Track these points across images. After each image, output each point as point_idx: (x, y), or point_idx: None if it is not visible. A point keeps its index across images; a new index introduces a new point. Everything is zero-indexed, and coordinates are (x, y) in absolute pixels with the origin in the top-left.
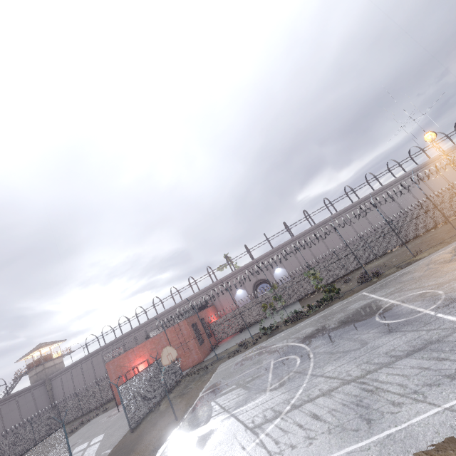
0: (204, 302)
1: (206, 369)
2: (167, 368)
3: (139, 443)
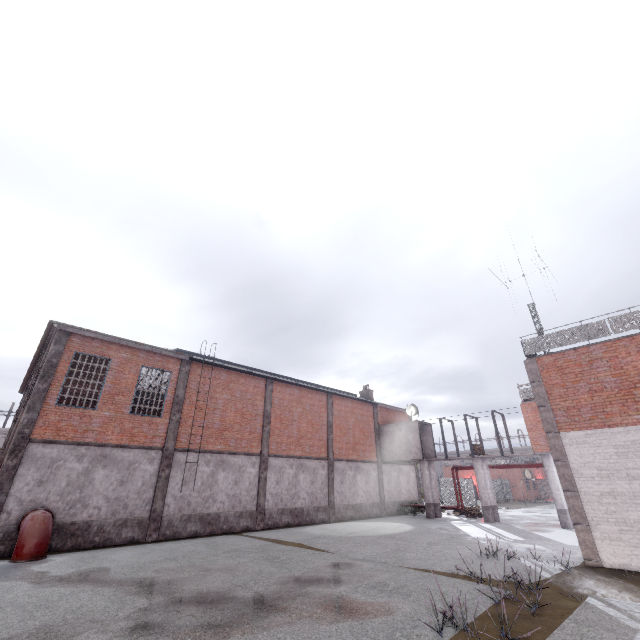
0: (531, 459)
1: (536, 503)
2: (505, 488)
3: (503, 506)
